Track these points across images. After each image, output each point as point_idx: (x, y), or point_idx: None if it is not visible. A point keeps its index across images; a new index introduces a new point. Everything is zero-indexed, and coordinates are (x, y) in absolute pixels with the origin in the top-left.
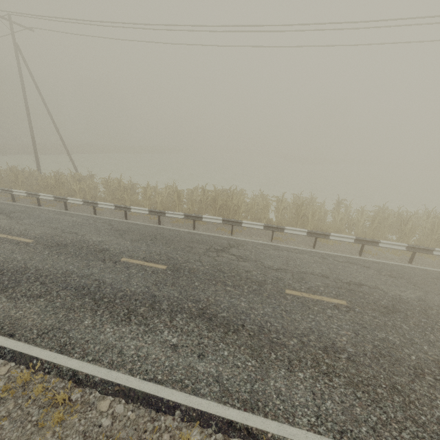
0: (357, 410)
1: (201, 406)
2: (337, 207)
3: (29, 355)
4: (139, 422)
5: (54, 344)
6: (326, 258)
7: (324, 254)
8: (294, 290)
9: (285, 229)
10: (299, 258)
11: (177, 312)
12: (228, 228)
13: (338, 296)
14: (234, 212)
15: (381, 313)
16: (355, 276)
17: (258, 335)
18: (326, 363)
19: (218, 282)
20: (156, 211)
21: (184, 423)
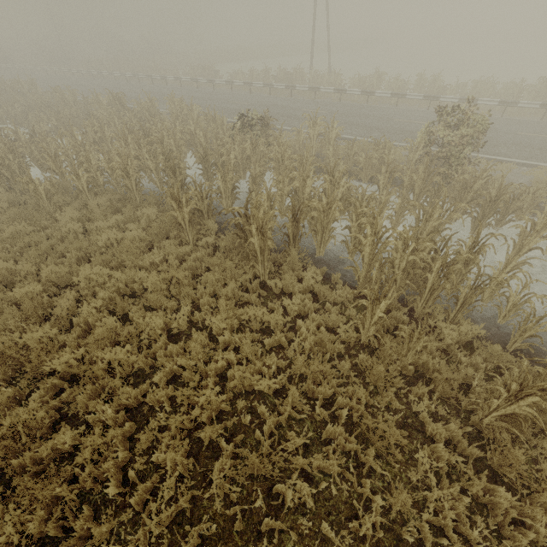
0: None
1: None
2: None
3: (534, 164)
4: None
5: (542, 162)
6: None
7: None
8: None
9: None
10: None
11: None
12: None
13: None
14: None
15: None
16: None
17: None
18: None
19: None
20: (508, 101)
21: None
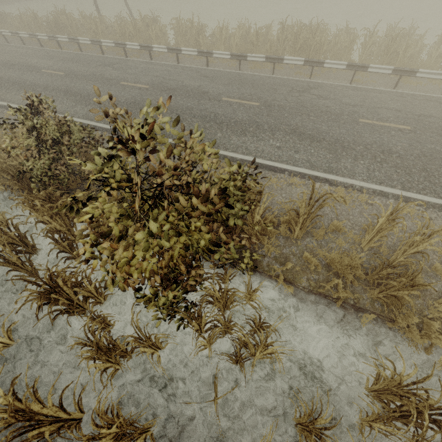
0: (394, 176)
1: (299, 170)
2: (439, 39)
3: None
4: (266, 175)
5: None
6: (405, 96)
7: (403, 94)
8: (367, 119)
9: (369, 67)
10: (376, 97)
11: (275, 131)
12: (306, 72)
13: (405, 124)
14: (314, 53)
15: (438, 135)
16: (427, 111)
17: (334, 144)
18: (381, 158)
19: (303, 114)
20: (238, 55)
21: (290, 177)
